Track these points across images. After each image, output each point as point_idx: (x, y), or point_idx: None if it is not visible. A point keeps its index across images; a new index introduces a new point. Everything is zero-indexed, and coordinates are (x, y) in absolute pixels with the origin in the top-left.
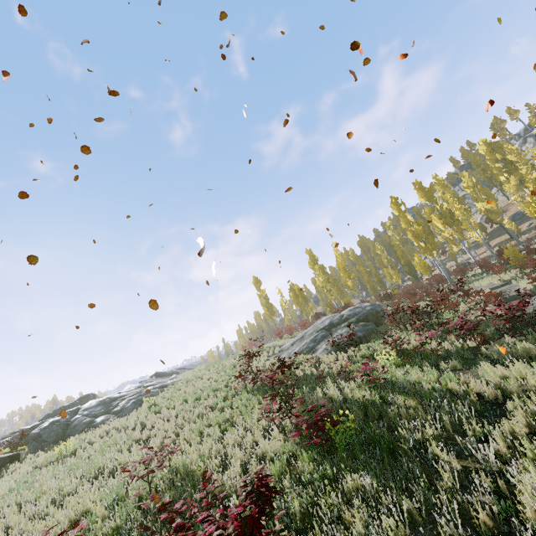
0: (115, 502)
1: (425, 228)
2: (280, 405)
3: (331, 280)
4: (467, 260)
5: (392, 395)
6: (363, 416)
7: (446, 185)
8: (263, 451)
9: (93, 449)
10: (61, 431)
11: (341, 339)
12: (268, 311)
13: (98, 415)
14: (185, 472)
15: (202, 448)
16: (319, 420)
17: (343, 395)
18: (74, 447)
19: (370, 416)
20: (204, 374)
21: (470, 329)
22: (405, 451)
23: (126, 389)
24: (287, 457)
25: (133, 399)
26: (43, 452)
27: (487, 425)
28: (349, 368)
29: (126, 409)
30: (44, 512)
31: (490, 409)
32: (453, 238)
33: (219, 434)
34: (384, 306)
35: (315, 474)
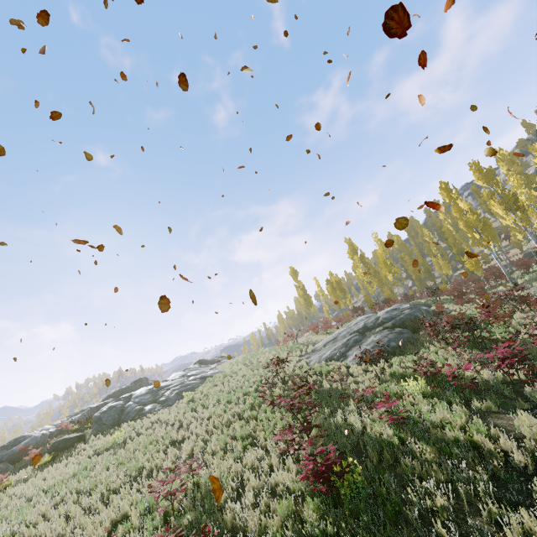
0: (147, 512)
1: (484, 209)
2: (294, 438)
3: (371, 272)
4: (536, 247)
5: (411, 438)
6: (377, 458)
7: (513, 160)
8: (276, 481)
9: (139, 441)
10: (117, 416)
11: (368, 356)
12: (305, 302)
13: (147, 404)
14: (205, 491)
15: (222, 466)
16: (325, 469)
17: (363, 424)
18: (125, 436)
19: (384, 461)
20: (240, 368)
21: (513, 363)
22: (411, 518)
23: (171, 377)
24: (296, 494)
25: (176, 390)
26: (102, 436)
27: (504, 510)
28: (375, 388)
29: (170, 400)
30: (94, 506)
31: (516, 480)
32: (516, 226)
33: (240, 450)
34: (428, 304)
35: (315, 529)
